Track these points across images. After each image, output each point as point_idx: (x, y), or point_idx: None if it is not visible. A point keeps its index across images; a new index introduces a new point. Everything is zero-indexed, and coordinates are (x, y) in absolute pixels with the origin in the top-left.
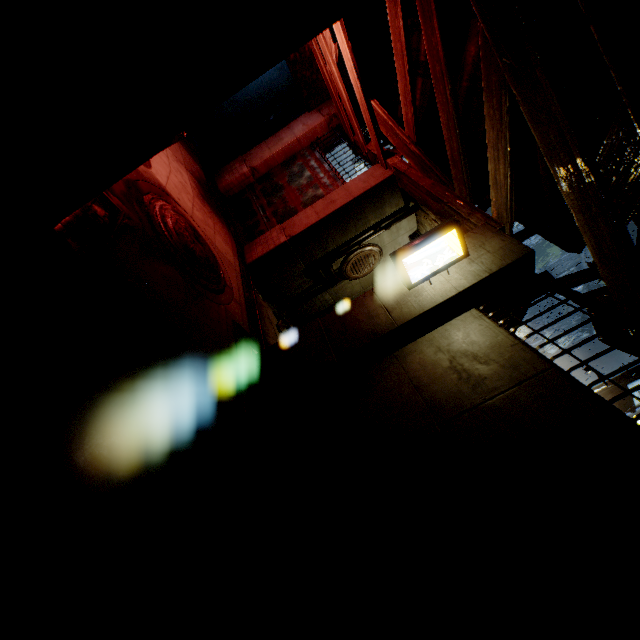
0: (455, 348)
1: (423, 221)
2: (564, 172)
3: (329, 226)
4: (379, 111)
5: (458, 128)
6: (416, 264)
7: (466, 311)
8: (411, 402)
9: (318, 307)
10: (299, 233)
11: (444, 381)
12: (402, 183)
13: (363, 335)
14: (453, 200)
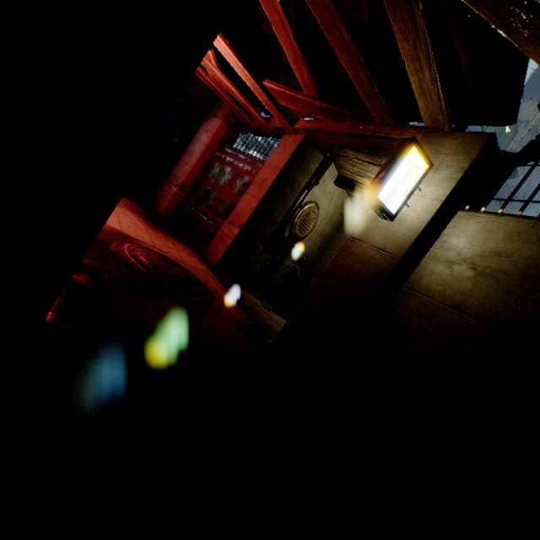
0: (468, 254)
1: (343, 164)
2: (529, 32)
3: (270, 202)
4: (273, 87)
5: (364, 61)
6: (390, 194)
7: (453, 217)
8: (460, 325)
9: (284, 274)
10: (248, 219)
11: (482, 290)
12: (316, 139)
13: (369, 281)
14: (377, 129)
